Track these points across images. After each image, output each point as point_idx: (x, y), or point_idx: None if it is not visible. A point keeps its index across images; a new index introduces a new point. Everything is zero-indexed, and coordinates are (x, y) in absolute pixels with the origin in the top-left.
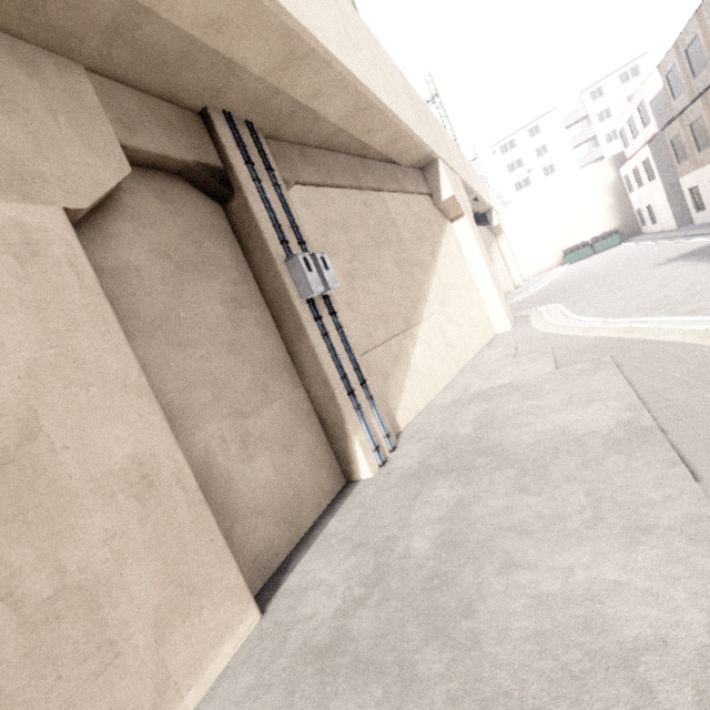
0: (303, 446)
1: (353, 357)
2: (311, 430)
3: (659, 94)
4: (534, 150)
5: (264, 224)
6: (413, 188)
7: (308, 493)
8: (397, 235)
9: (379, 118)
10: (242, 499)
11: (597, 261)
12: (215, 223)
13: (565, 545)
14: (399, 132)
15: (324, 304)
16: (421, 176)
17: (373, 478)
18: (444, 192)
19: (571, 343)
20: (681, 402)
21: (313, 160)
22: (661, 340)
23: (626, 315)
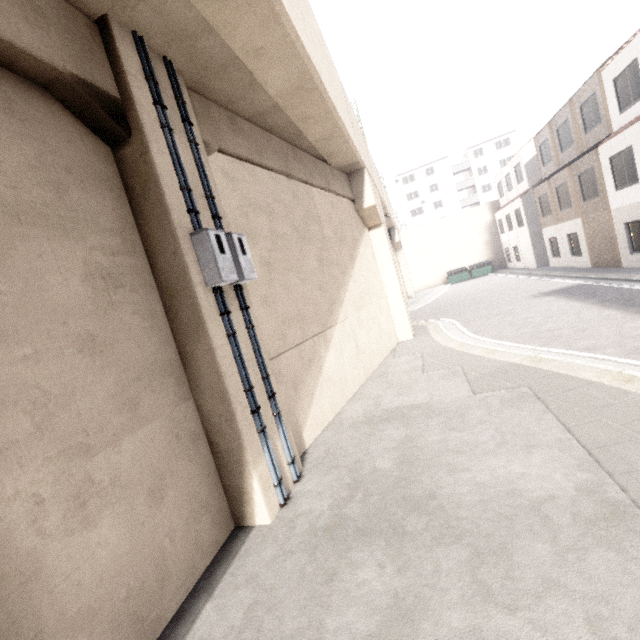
0: (181, 485)
1: (262, 364)
2: (196, 460)
3: (532, 160)
4: (428, 186)
5: (168, 183)
6: (339, 189)
7: (179, 557)
8: (321, 232)
9: (320, 106)
10: (55, 605)
11: (475, 285)
12: (97, 168)
13: None
14: (336, 129)
15: (235, 295)
16: (346, 181)
17: (271, 526)
18: (366, 200)
19: (480, 364)
20: None
21: (242, 131)
22: (576, 376)
23: (523, 341)
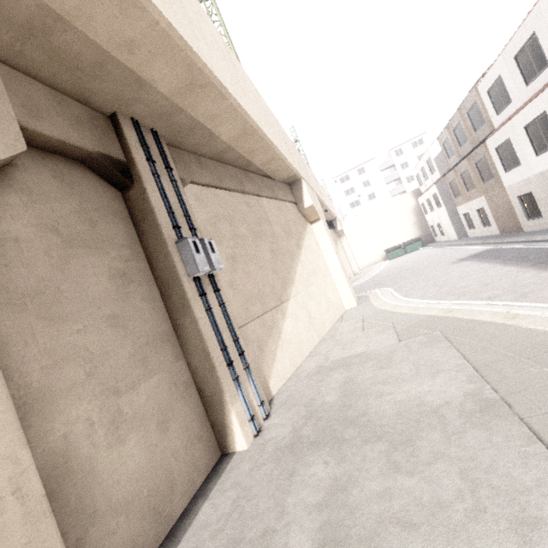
0: (180, 420)
1: (233, 330)
2: (189, 403)
3: (439, 155)
4: (361, 183)
5: (159, 210)
6: (283, 197)
7: (182, 472)
8: (271, 230)
9: (260, 142)
10: (104, 493)
11: (409, 258)
12: (113, 206)
13: (455, 545)
14: (275, 155)
15: (209, 282)
16: (289, 189)
17: (248, 450)
18: (306, 202)
19: (406, 319)
20: (512, 375)
21: (207, 167)
22: (476, 319)
23: (441, 298)
